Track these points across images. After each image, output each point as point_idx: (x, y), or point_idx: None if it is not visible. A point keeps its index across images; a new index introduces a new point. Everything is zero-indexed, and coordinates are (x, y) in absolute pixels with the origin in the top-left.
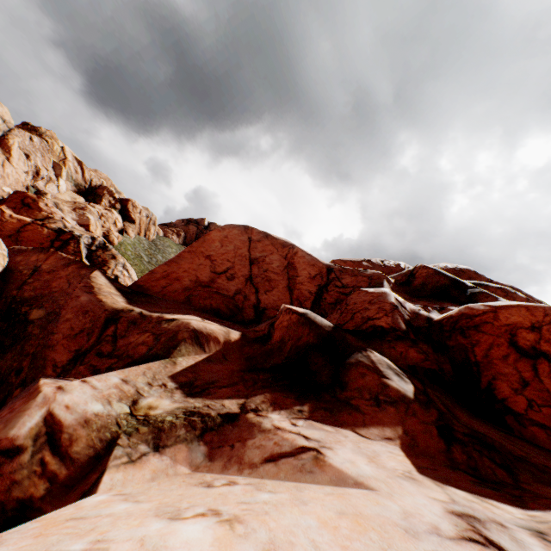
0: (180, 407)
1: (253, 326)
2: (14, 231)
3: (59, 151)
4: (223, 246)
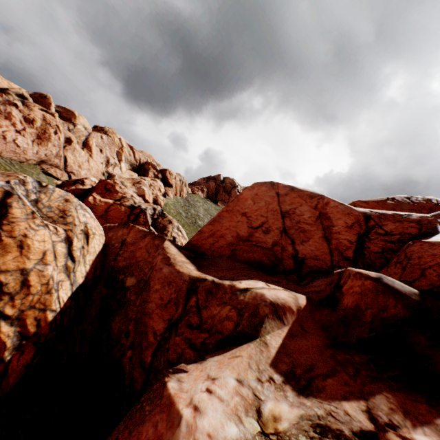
0: (302, 416)
1: (304, 282)
2: (103, 211)
3: (118, 142)
4: (255, 203)
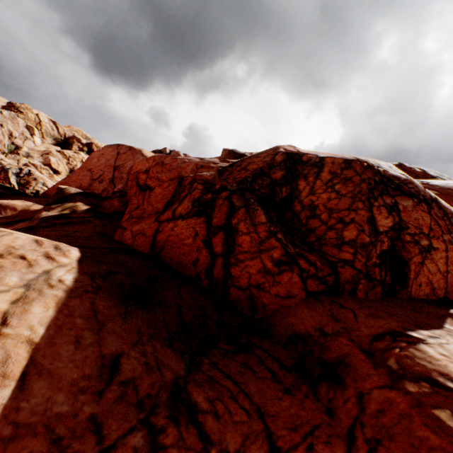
0: None
1: None
2: None
3: (34, 117)
4: (99, 161)
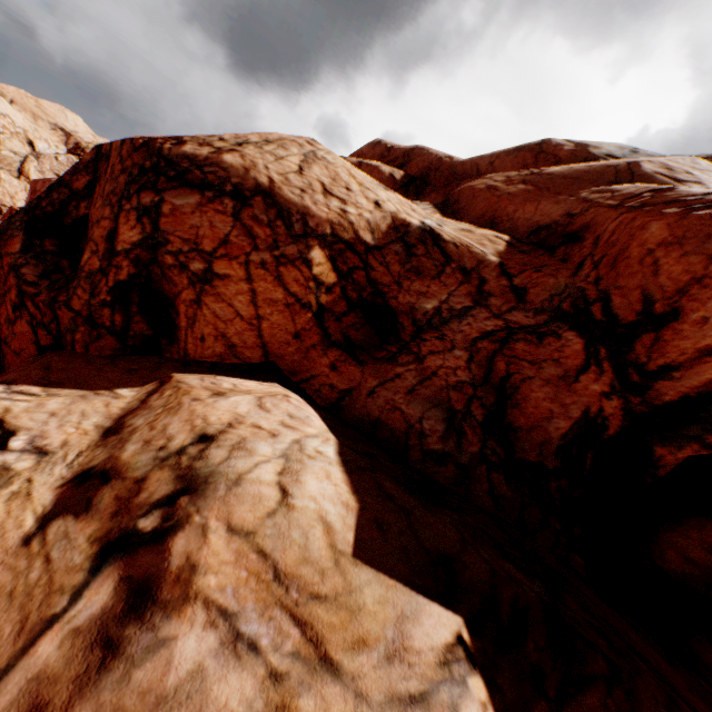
0: None
1: None
2: None
3: None
4: None
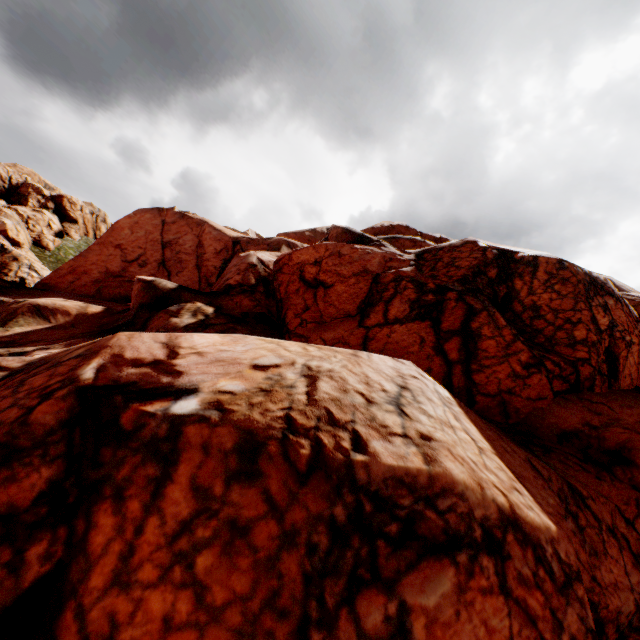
0: None
1: None
2: None
3: None
4: (133, 233)
